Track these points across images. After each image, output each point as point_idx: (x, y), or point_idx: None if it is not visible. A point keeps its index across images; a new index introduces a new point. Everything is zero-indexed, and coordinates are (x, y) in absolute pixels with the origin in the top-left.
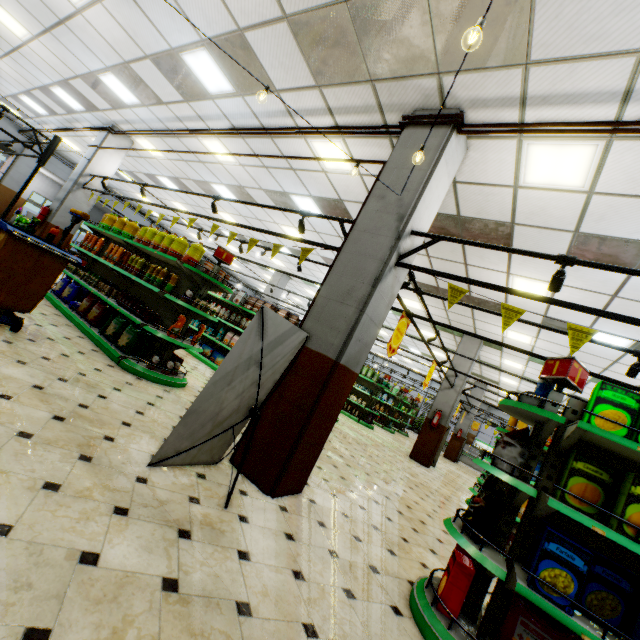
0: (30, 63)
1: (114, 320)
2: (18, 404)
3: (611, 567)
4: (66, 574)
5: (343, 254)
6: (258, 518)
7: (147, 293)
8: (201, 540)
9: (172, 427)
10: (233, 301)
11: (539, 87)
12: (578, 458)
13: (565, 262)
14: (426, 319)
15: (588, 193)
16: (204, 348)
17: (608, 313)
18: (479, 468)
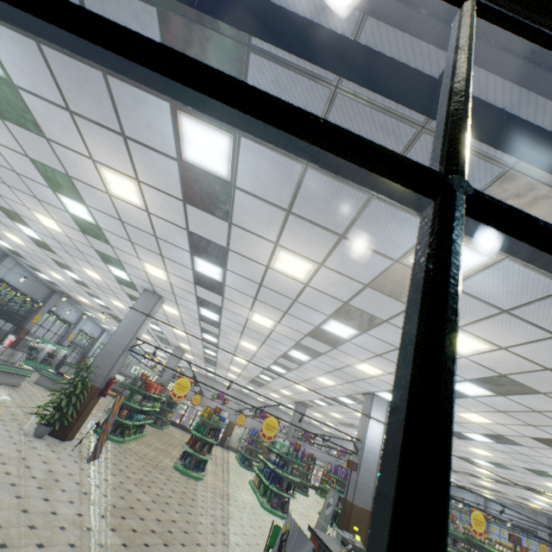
0: None
1: None
2: None
3: None
4: None
5: None
6: None
7: None
8: None
9: None
10: None
11: None
12: None
13: None
14: None
15: None
16: None
17: None
18: None
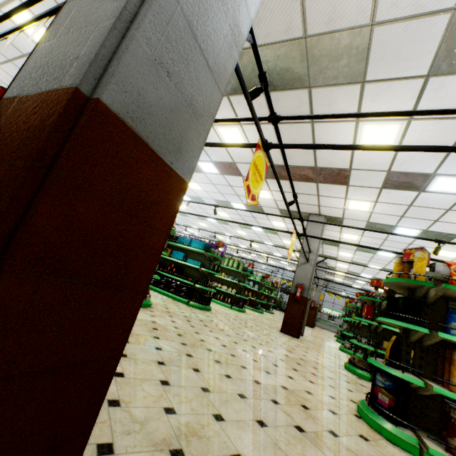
0: None
1: None
2: None
3: None
4: None
5: None
6: None
7: None
8: None
9: None
10: None
11: None
12: None
13: None
14: (290, 145)
15: None
16: None
17: None
18: (330, 328)
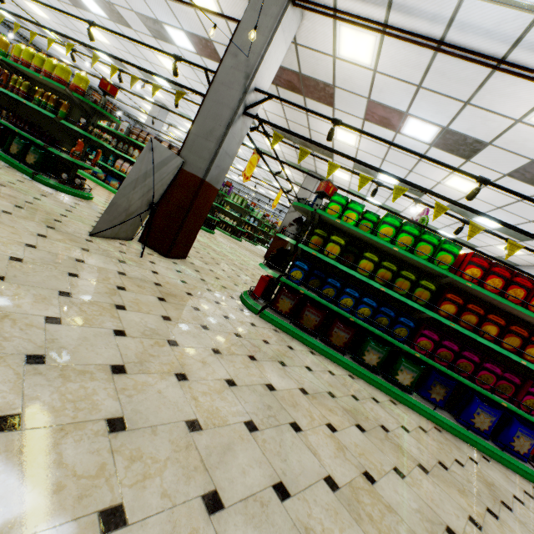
0: None
1: (15, 141)
2: None
3: (320, 270)
4: (73, 263)
5: (207, 101)
6: (161, 264)
7: (38, 117)
8: (132, 265)
9: (95, 221)
10: (118, 130)
11: None
12: (317, 228)
13: (335, 123)
14: (269, 156)
15: (374, 71)
16: (98, 173)
17: (348, 156)
18: None
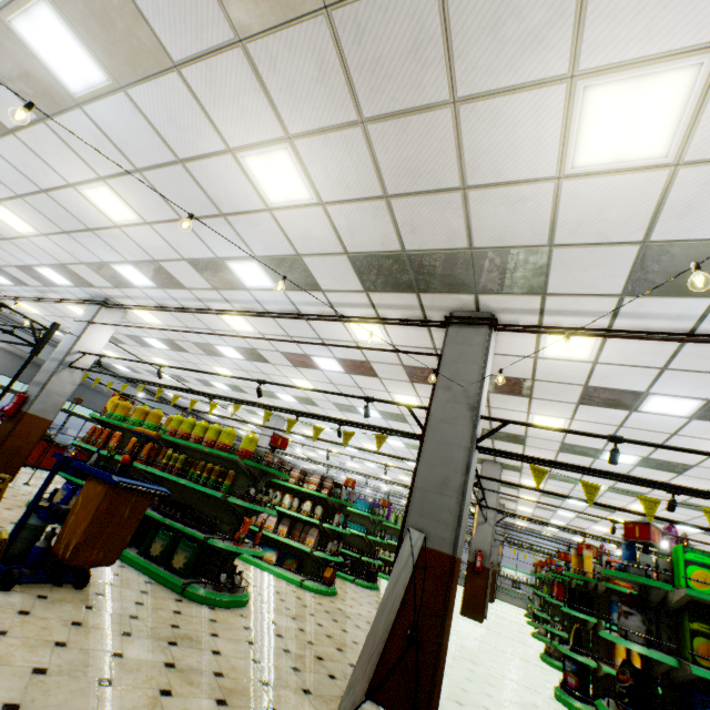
0: (20, 249)
1: (159, 535)
2: (182, 698)
3: None
4: None
5: (427, 443)
6: None
7: (184, 491)
8: None
9: (292, 669)
10: None
11: (553, 306)
12: (691, 619)
13: (616, 441)
14: (485, 477)
15: (593, 362)
16: None
17: (662, 483)
18: (516, 602)
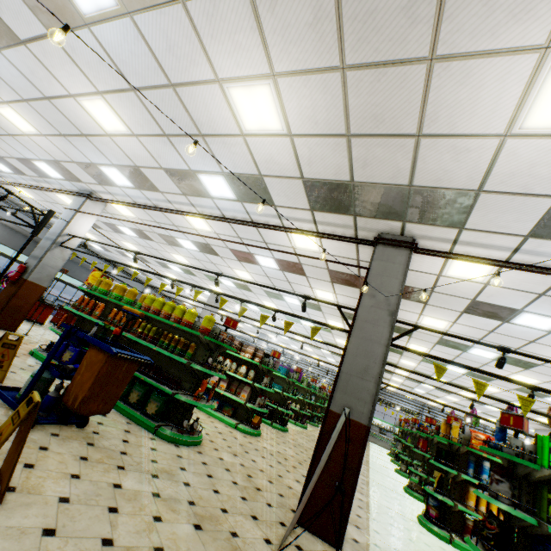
0: (21, 145)
1: (136, 387)
2: (170, 523)
3: None
4: None
5: (353, 338)
6: None
7: (154, 354)
8: None
9: (241, 498)
10: None
11: (466, 238)
12: (550, 491)
13: (504, 351)
14: (387, 363)
15: (485, 284)
16: None
17: (538, 387)
18: (381, 444)
